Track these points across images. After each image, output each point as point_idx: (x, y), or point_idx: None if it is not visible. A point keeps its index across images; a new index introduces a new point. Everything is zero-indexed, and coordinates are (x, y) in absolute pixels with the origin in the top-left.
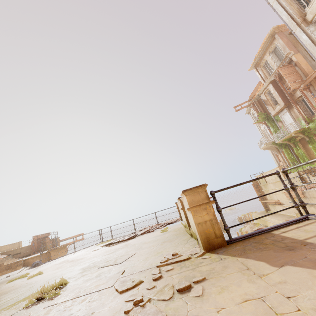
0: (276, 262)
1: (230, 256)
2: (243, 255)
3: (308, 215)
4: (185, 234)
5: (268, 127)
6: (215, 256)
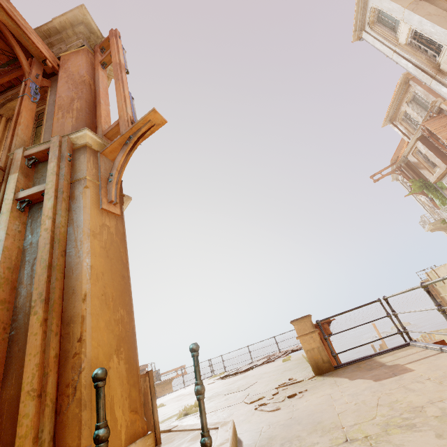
0: (354, 378)
1: (331, 377)
2: (339, 375)
3: (410, 341)
4: (307, 363)
5: (430, 198)
6: (321, 378)
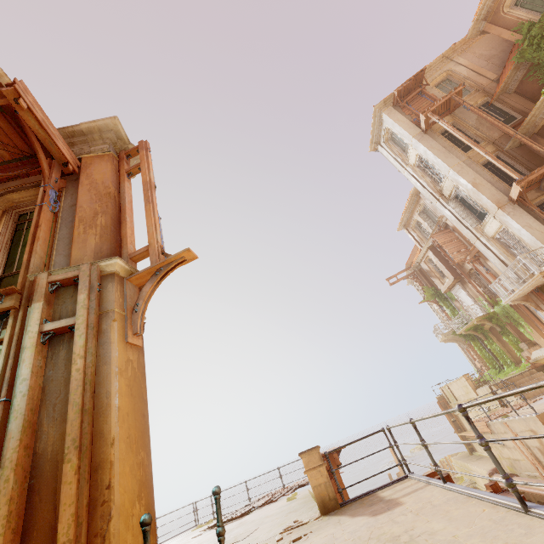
0: (356, 515)
1: (336, 516)
2: (344, 513)
3: (409, 473)
4: (314, 501)
5: (441, 307)
6: (326, 517)
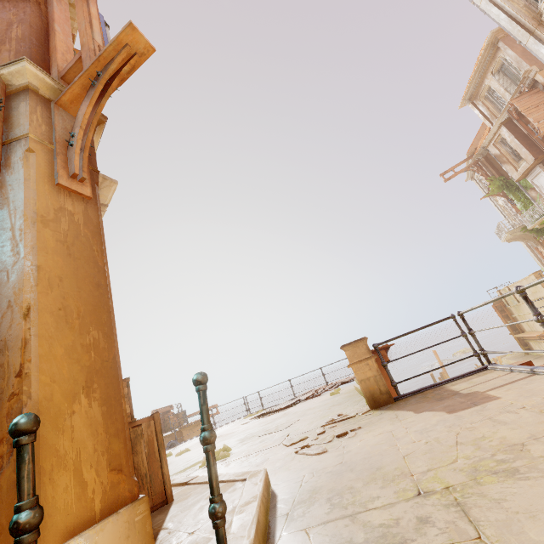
0: (420, 410)
1: (390, 410)
2: (401, 408)
3: (489, 365)
4: (359, 395)
5: (510, 201)
6: (377, 412)
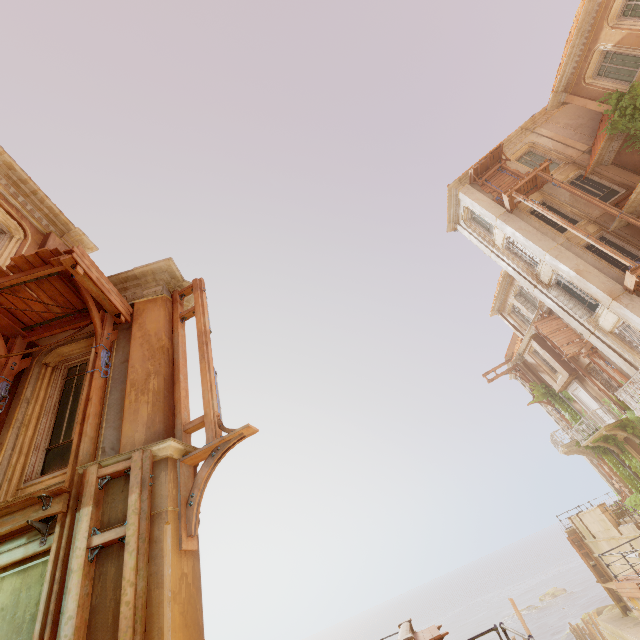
0: None
1: None
2: None
3: None
4: None
5: (557, 410)
6: None
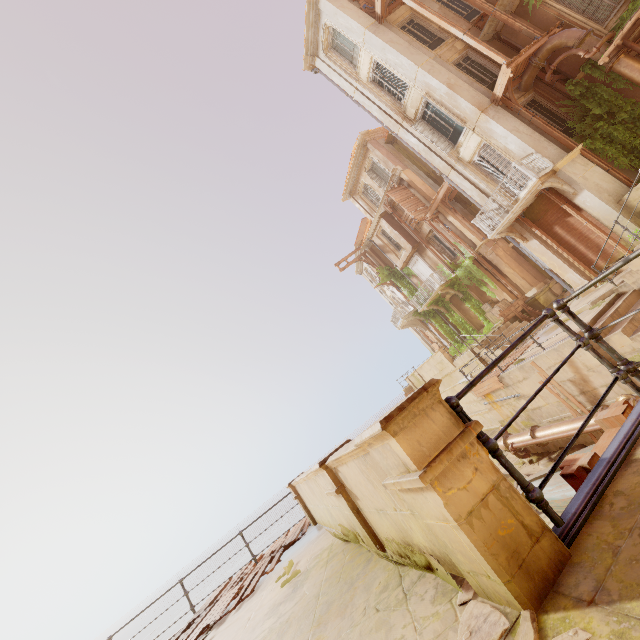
0: None
1: None
2: None
3: None
4: (369, 564)
5: (398, 288)
6: (597, 618)
